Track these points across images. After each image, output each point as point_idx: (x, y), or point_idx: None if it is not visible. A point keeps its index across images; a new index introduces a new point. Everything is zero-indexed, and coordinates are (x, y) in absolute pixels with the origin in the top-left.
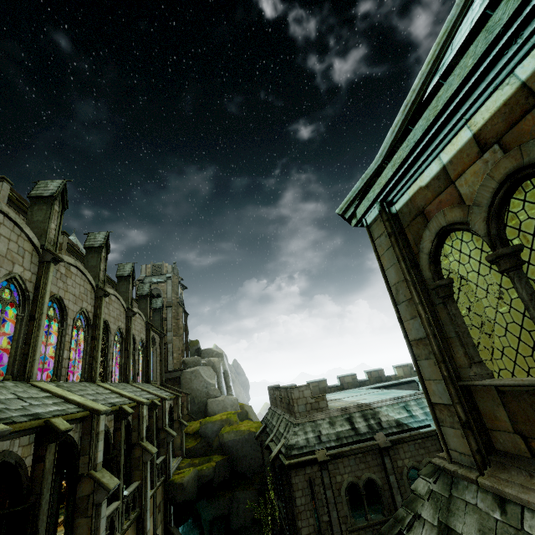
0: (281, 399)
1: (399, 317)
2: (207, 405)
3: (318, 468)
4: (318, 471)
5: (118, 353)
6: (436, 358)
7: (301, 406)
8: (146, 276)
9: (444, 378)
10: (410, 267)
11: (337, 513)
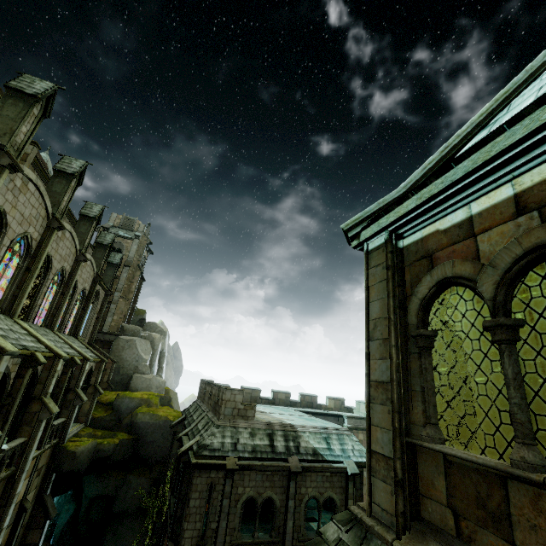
0: (210, 395)
1: (367, 353)
2: (132, 379)
3: (223, 475)
4: (222, 477)
5: (52, 294)
6: (393, 406)
7: (228, 409)
8: (114, 226)
9: (394, 429)
10: (397, 306)
11: (226, 524)
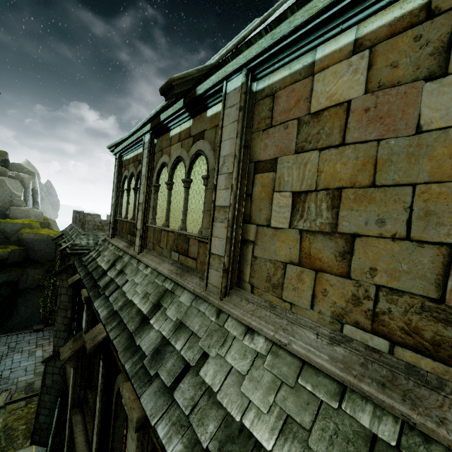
0: (79, 219)
1: (112, 195)
2: (10, 210)
3: None
4: None
5: None
6: (113, 210)
7: (90, 226)
8: None
9: (113, 216)
10: (119, 181)
11: None
